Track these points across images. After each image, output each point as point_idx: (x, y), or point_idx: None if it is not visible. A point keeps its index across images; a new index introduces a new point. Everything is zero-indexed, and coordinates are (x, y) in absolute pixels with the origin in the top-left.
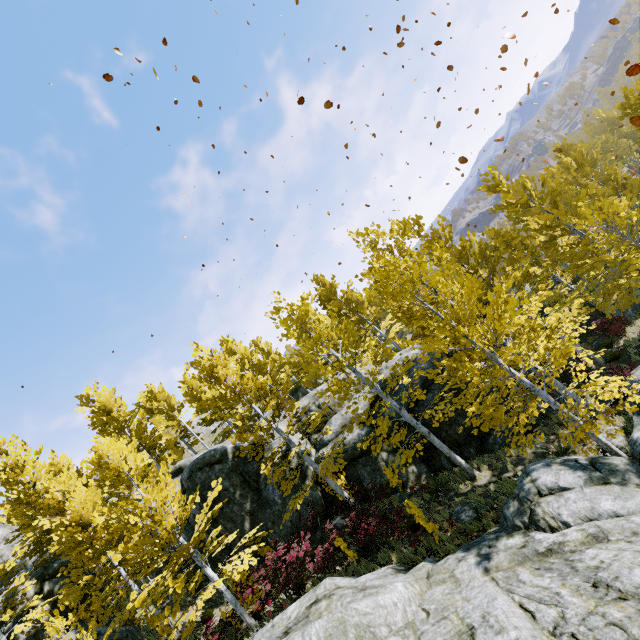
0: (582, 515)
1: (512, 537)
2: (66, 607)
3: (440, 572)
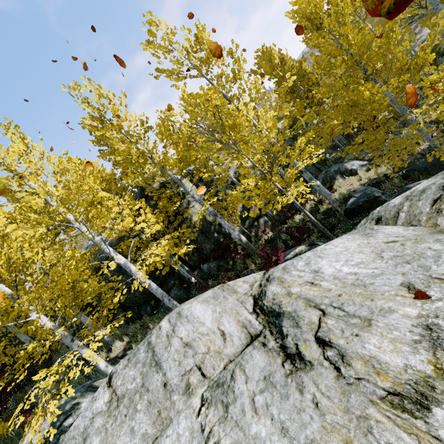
0: None
1: None
2: None
3: None
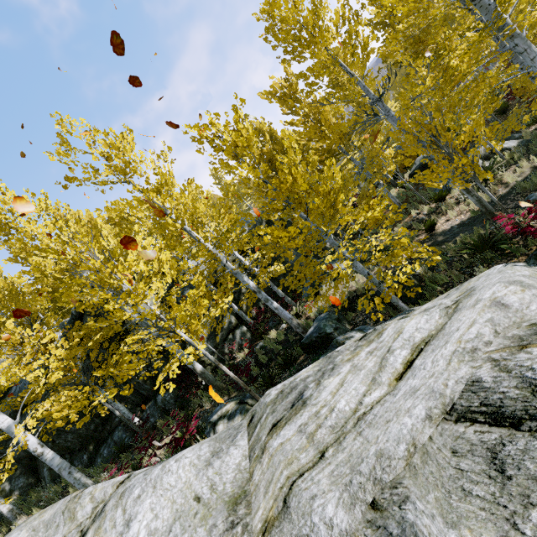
0: None
1: None
2: None
3: None
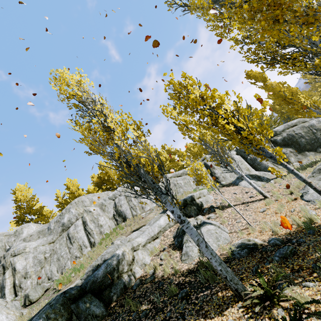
0: None
1: None
2: None
3: None
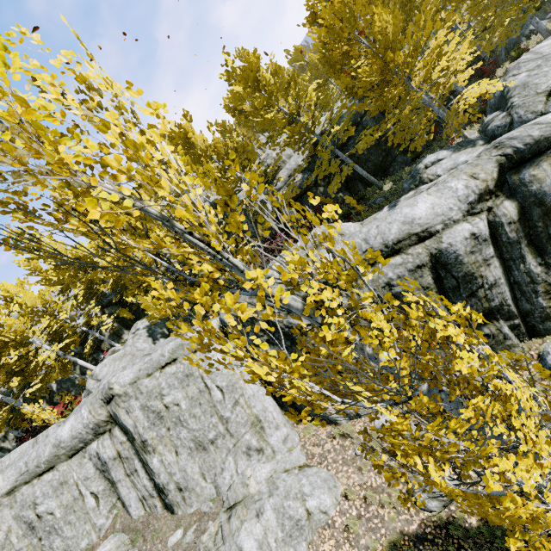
0: (448, 168)
1: (408, 194)
2: (125, 319)
3: (368, 220)
